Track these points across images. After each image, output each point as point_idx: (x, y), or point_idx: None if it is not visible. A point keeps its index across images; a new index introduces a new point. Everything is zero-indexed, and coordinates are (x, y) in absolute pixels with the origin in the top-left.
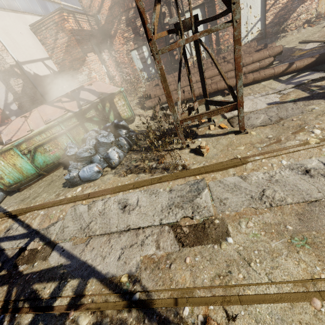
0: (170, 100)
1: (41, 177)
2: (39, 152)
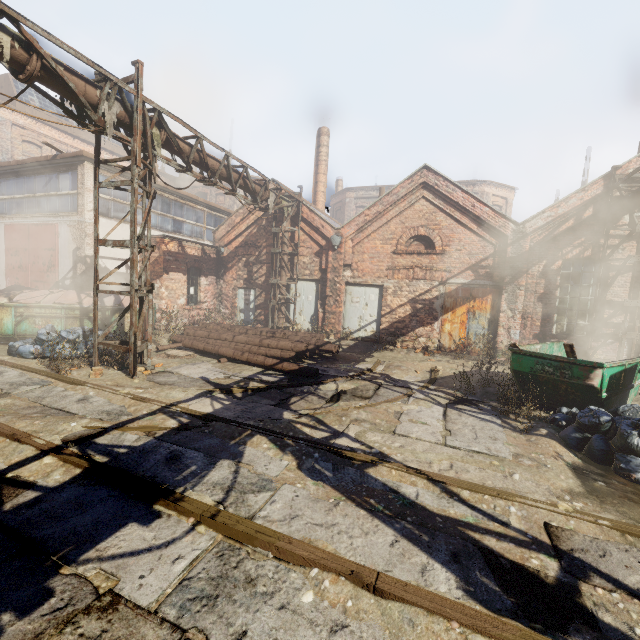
0: (96, 323)
1: None
2: (29, 321)
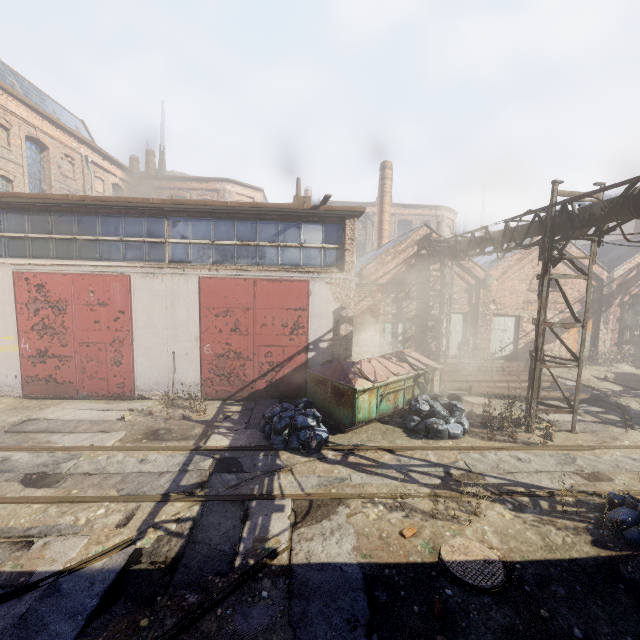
0: (535, 393)
1: (361, 426)
2: (385, 398)
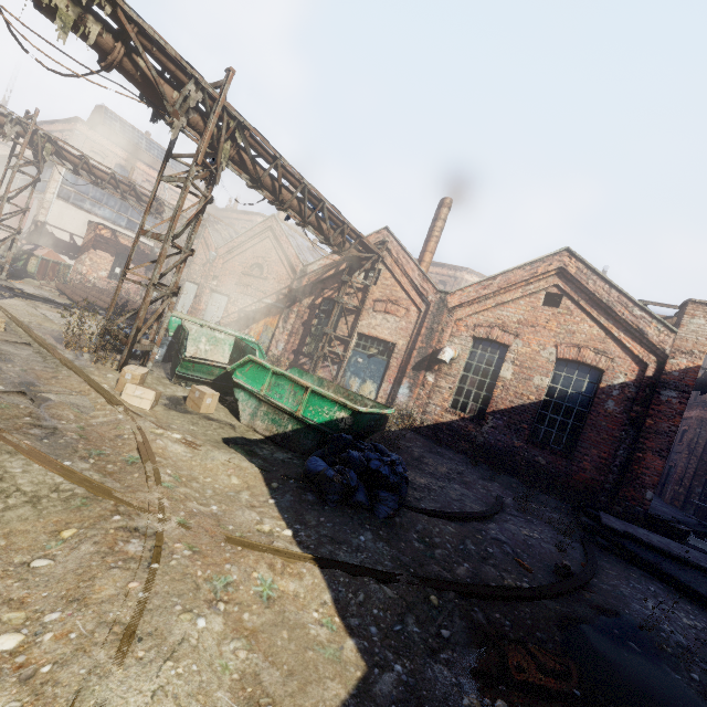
0: None
1: None
2: None
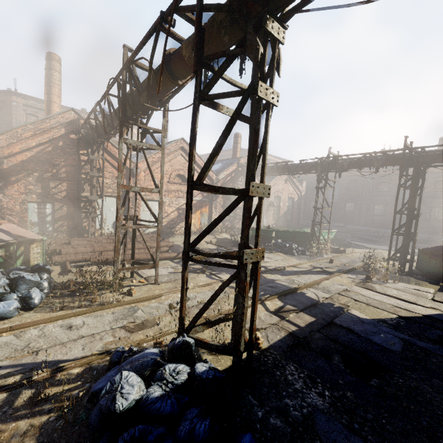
0: (118, 254)
1: None
2: None
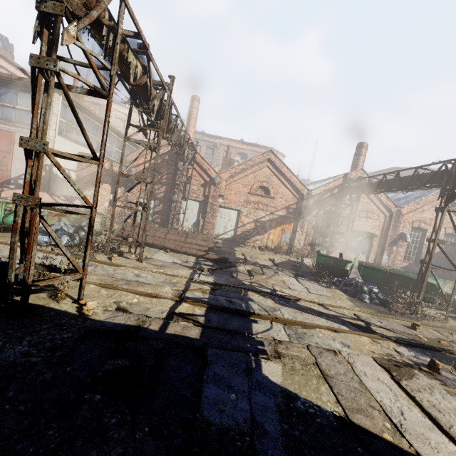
0: (112, 226)
1: None
2: None
